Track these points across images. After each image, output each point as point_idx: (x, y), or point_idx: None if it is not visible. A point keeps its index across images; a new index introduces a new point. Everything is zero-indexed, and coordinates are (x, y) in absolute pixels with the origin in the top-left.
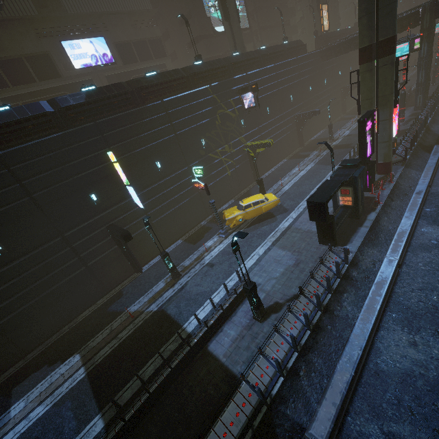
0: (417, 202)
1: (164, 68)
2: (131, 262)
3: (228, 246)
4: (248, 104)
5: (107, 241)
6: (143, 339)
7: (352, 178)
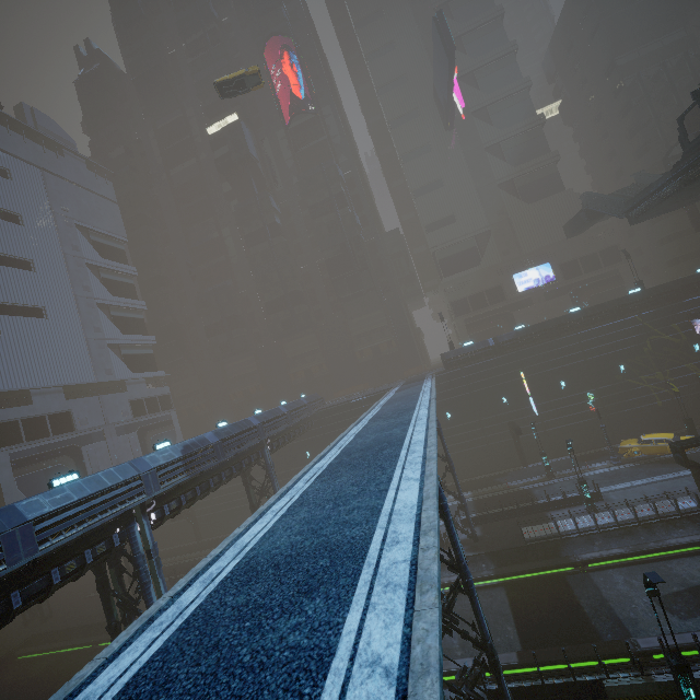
0: None
1: (615, 274)
2: (519, 455)
3: (611, 471)
4: (699, 330)
5: (505, 433)
6: (510, 498)
7: None
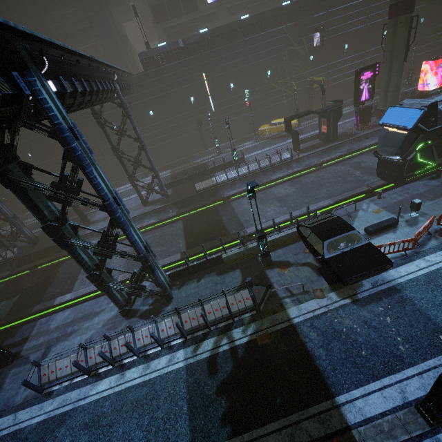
0: (376, 141)
1: None
2: (203, 143)
3: (253, 146)
4: (316, 43)
5: (194, 126)
6: (193, 169)
7: (326, 112)
